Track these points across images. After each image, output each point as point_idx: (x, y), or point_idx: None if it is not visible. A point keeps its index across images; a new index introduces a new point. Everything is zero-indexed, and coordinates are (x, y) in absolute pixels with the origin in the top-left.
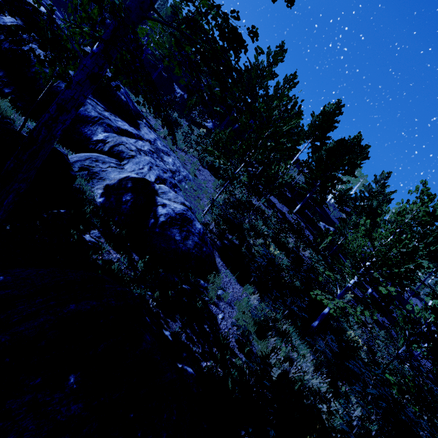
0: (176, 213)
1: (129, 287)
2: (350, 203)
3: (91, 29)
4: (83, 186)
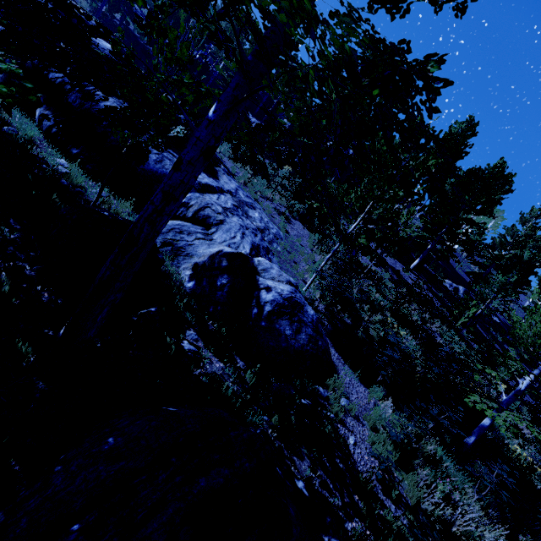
0: (283, 297)
1: (241, 413)
2: (484, 252)
3: (193, 82)
4: (169, 267)
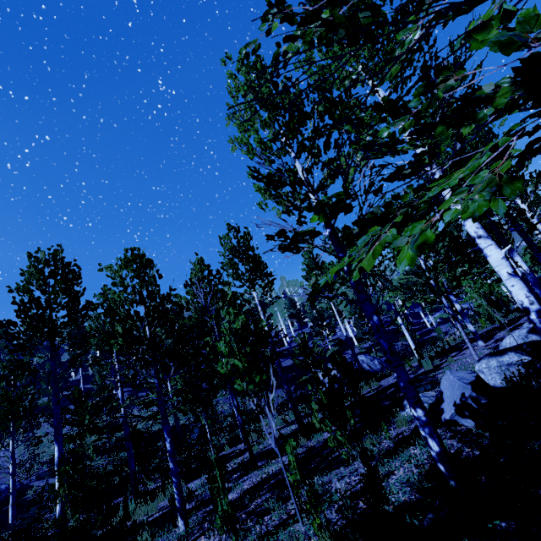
0: None
1: None
2: None
3: None
4: None
